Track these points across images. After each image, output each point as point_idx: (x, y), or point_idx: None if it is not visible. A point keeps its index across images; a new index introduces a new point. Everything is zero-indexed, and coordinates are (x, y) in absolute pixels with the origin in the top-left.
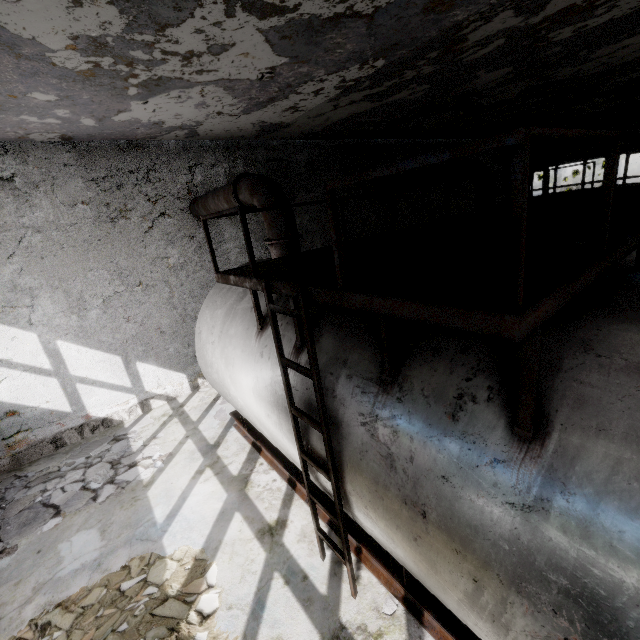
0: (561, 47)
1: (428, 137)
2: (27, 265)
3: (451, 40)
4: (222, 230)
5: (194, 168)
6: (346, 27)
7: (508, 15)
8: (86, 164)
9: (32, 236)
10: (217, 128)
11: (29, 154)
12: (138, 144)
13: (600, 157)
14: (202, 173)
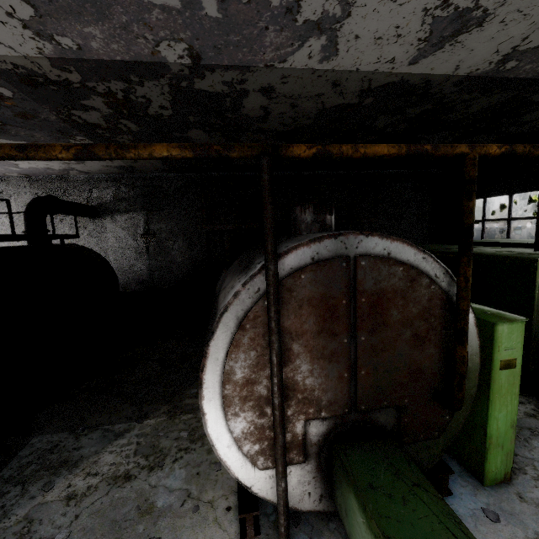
0: (193, 116)
1: (305, 170)
2: (0, 231)
3: (87, 125)
4: (106, 225)
5: (93, 190)
6: (10, 129)
7: (80, 112)
8: (35, 186)
9: (5, 218)
10: (90, 169)
11: (11, 182)
12: (63, 177)
13: (525, 191)
14: (97, 192)
